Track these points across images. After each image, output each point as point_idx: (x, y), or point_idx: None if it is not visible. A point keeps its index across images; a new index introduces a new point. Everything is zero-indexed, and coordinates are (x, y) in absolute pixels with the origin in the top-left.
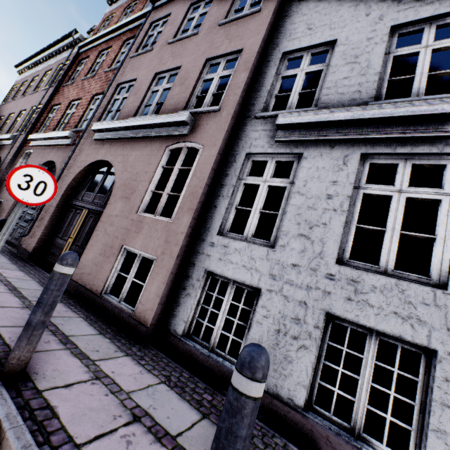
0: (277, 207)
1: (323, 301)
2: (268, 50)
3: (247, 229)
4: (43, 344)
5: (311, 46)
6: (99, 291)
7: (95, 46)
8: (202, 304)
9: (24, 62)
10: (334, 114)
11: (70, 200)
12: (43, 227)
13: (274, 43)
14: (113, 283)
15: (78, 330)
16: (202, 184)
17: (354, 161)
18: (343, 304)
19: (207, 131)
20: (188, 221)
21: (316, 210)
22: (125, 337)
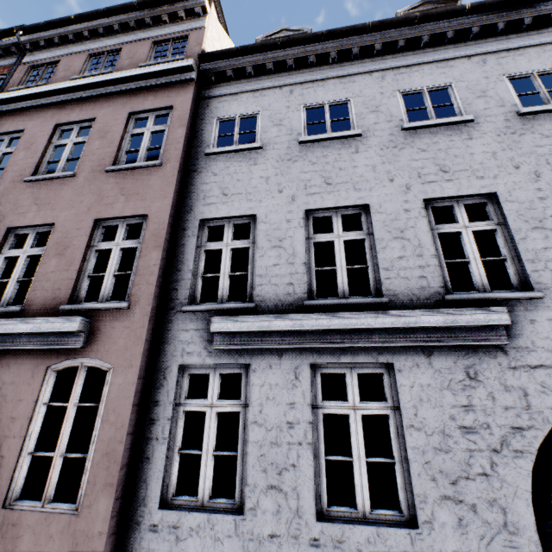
0: None
1: None
2: (182, 214)
3: (201, 487)
4: None
5: (231, 216)
6: None
7: None
8: None
9: None
10: (274, 322)
11: None
12: None
13: (187, 205)
14: None
15: None
16: (122, 435)
17: (305, 374)
18: None
19: (116, 340)
20: (107, 509)
21: (281, 446)
22: None
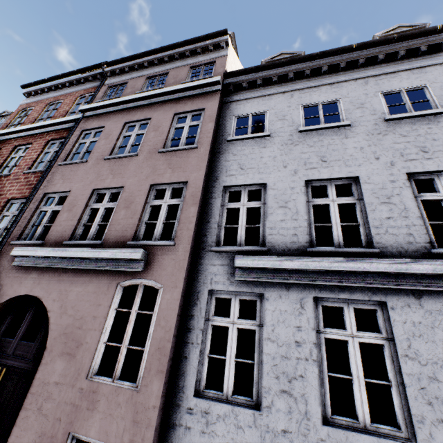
0: (229, 301)
1: None
2: (210, 182)
3: (225, 384)
4: None
5: (247, 184)
6: None
7: (8, 138)
8: None
9: None
10: (284, 262)
11: None
12: None
13: (214, 176)
14: None
15: None
16: (170, 336)
17: (309, 305)
18: None
19: (165, 268)
20: (159, 389)
21: (290, 360)
22: None
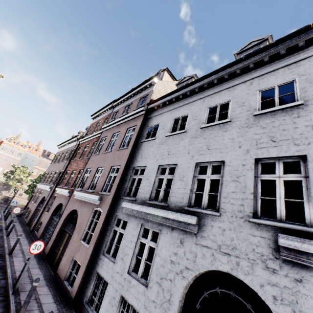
0: None
1: (121, 290)
2: (130, 164)
3: (111, 252)
4: (32, 307)
5: (141, 166)
6: (63, 279)
7: (85, 141)
8: (94, 287)
9: (60, 144)
10: (134, 207)
11: (64, 227)
12: (53, 242)
13: (132, 161)
14: (69, 274)
15: (47, 300)
16: (99, 231)
17: (139, 226)
18: (125, 291)
19: (105, 204)
20: (92, 248)
21: (127, 247)
22: (64, 303)
